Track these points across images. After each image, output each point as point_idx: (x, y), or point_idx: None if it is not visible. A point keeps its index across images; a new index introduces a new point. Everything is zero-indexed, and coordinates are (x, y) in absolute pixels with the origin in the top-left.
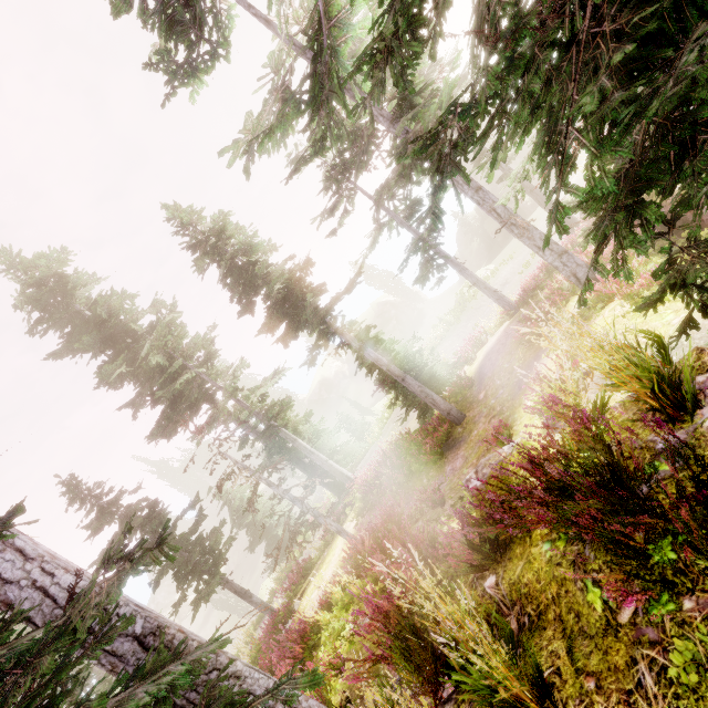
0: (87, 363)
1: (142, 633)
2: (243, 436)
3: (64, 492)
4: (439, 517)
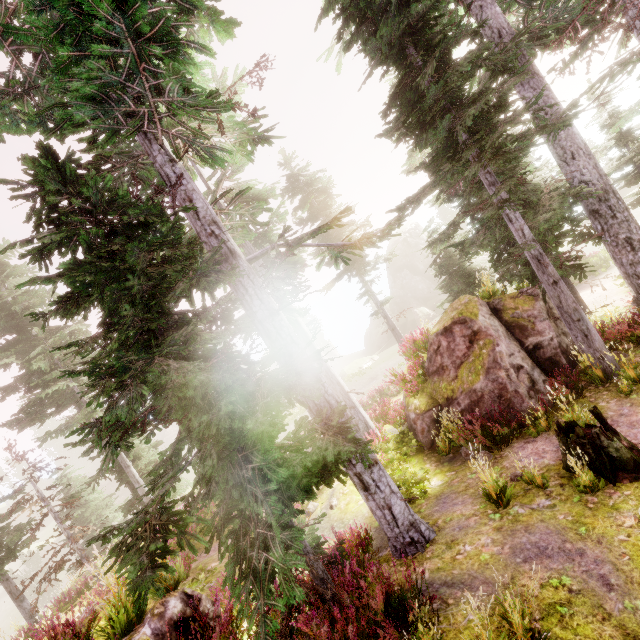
0: None
1: None
2: (93, 444)
3: None
4: None
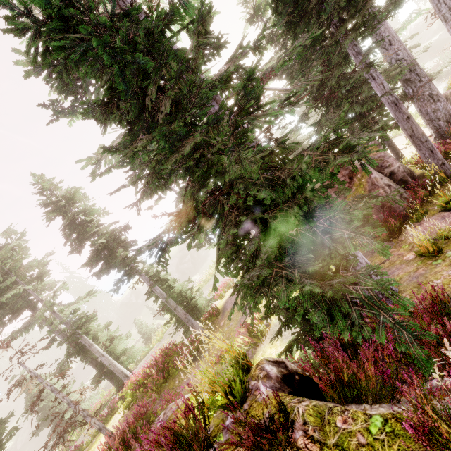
0: None
1: None
2: (52, 338)
3: None
4: None
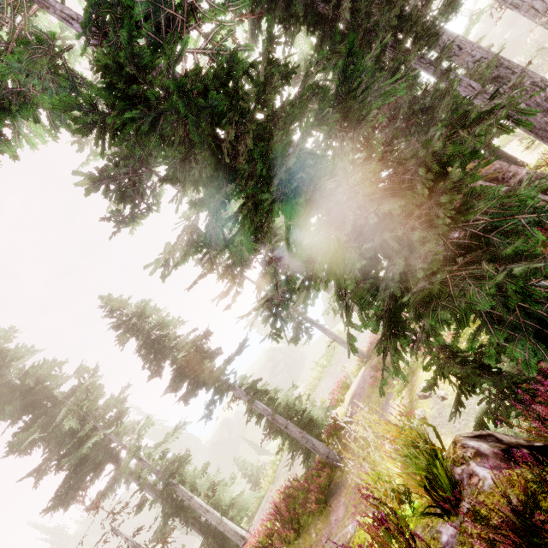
0: (3, 432)
1: None
2: (142, 496)
3: None
4: None
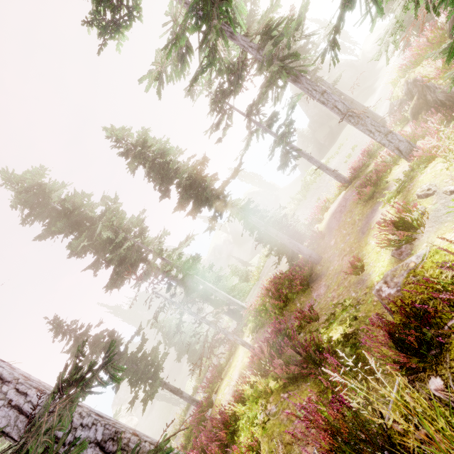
0: (61, 240)
1: (102, 439)
2: (168, 283)
3: (51, 329)
4: (317, 329)
